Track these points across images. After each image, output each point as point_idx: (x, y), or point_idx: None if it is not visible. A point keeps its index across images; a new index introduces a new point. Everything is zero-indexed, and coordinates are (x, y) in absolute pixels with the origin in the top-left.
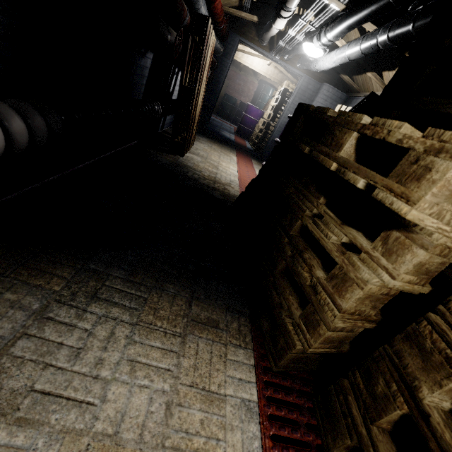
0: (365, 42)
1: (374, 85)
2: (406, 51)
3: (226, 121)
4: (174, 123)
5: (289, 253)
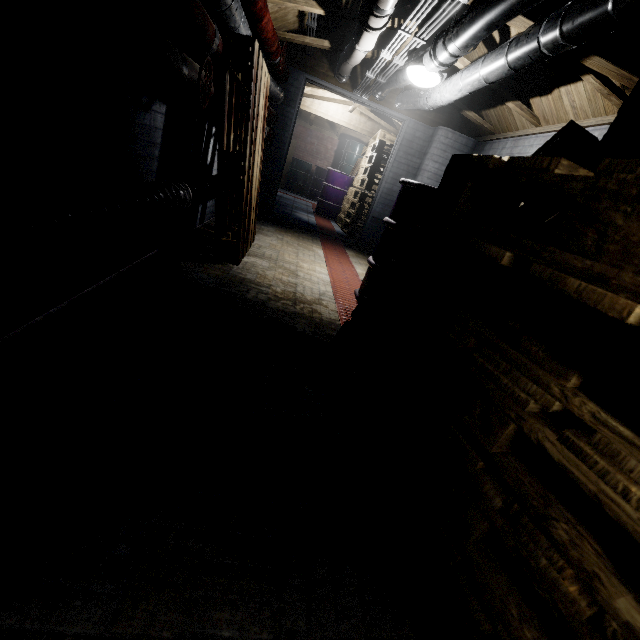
0: (515, 50)
1: (518, 121)
2: (584, 57)
3: (299, 197)
4: (216, 214)
5: (499, 504)
